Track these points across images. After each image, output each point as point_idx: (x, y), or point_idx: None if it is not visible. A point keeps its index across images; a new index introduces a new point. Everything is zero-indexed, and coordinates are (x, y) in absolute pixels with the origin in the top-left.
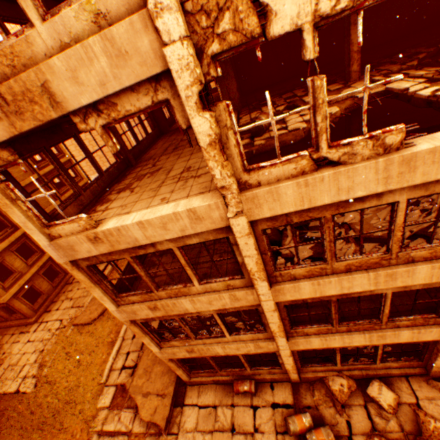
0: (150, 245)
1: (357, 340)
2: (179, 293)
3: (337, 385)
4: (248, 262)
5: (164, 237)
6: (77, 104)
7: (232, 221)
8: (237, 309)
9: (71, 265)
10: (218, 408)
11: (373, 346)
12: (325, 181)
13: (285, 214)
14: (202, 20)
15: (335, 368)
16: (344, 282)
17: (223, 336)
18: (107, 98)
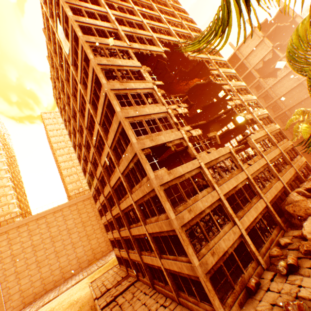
0: (183, 176)
1: (253, 213)
2: (195, 200)
3: (274, 251)
4: (209, 177)
5: (187, 170)
6: (169, 140)
7: (200, 163)
8: (215, 205)
9: (160, 187)
10: (256, 308)
11: (261, 220)
12: (210, 154)
13: (208, 163)
14: (185, 133)
15: (266, 246)
16: (230, 182)
17: (219, 232)
18: (173, 141)
